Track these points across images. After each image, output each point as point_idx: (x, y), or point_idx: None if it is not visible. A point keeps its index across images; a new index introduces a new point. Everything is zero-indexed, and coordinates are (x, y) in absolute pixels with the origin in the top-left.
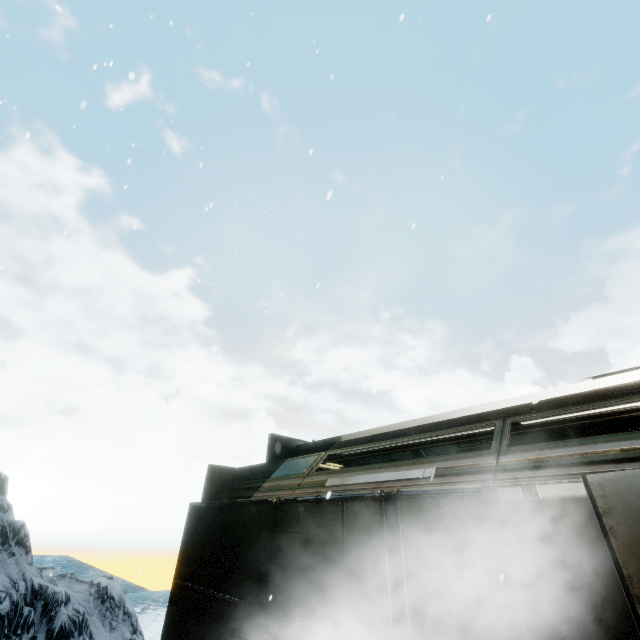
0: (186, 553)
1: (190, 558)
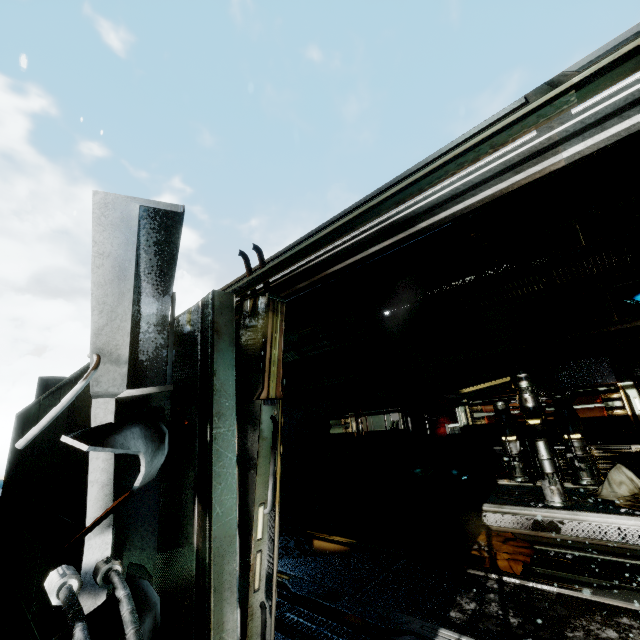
0: (9, 459)
1: (10, 462)
